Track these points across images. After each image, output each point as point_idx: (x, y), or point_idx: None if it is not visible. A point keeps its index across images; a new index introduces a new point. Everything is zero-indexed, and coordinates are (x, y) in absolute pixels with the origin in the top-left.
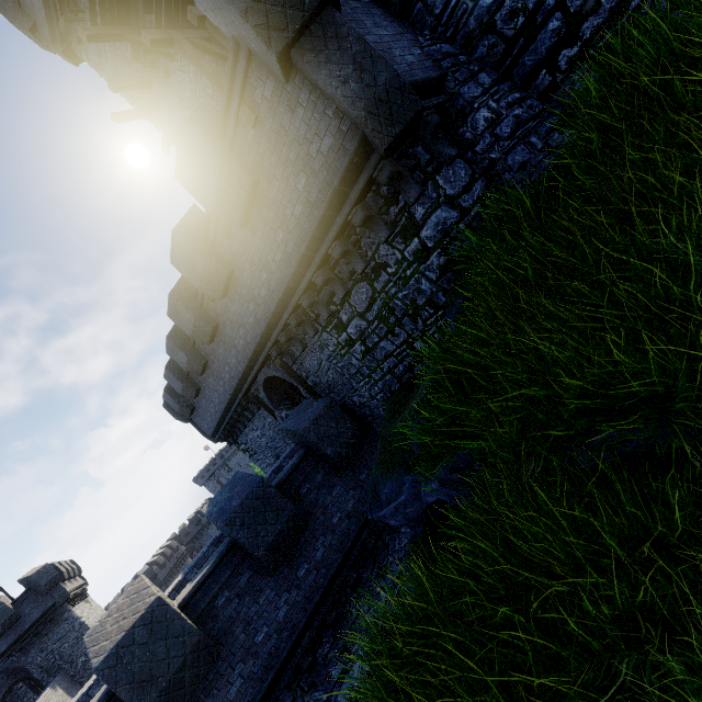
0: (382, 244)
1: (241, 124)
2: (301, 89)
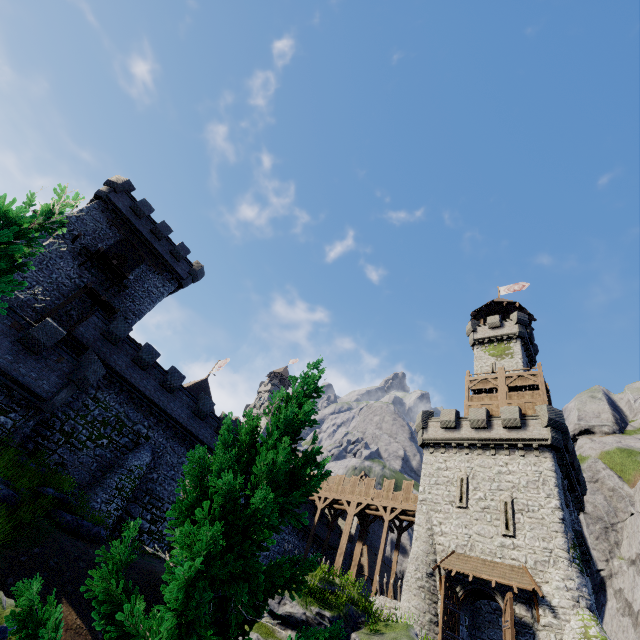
0: (1, 402)
1: (58, 355)
2: (63, 381)
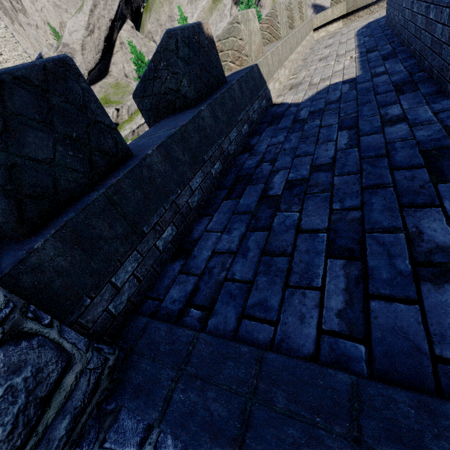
0: None
1: None
2: None
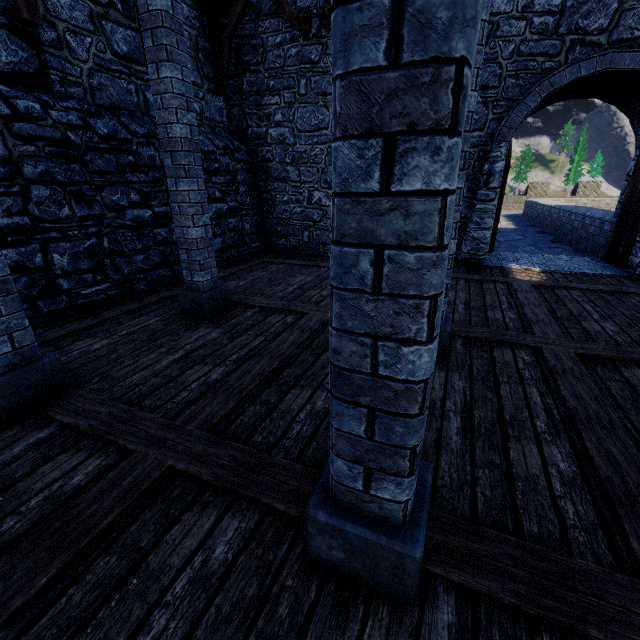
0: None
1: None
2: None
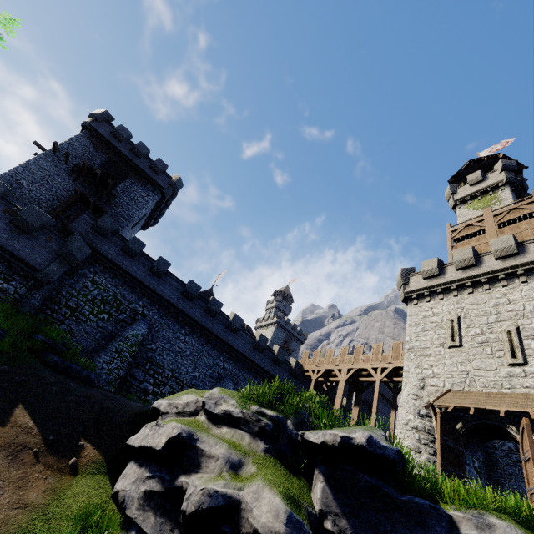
0: (2, 272)
1: (47, 235)
2: (53, 256)
